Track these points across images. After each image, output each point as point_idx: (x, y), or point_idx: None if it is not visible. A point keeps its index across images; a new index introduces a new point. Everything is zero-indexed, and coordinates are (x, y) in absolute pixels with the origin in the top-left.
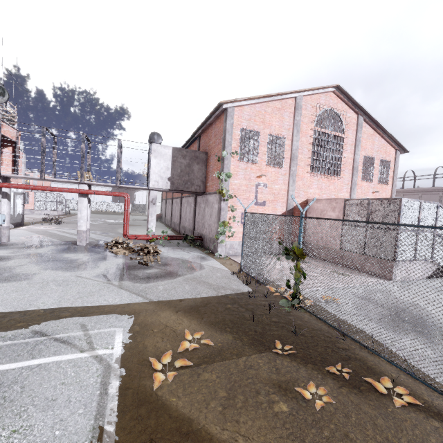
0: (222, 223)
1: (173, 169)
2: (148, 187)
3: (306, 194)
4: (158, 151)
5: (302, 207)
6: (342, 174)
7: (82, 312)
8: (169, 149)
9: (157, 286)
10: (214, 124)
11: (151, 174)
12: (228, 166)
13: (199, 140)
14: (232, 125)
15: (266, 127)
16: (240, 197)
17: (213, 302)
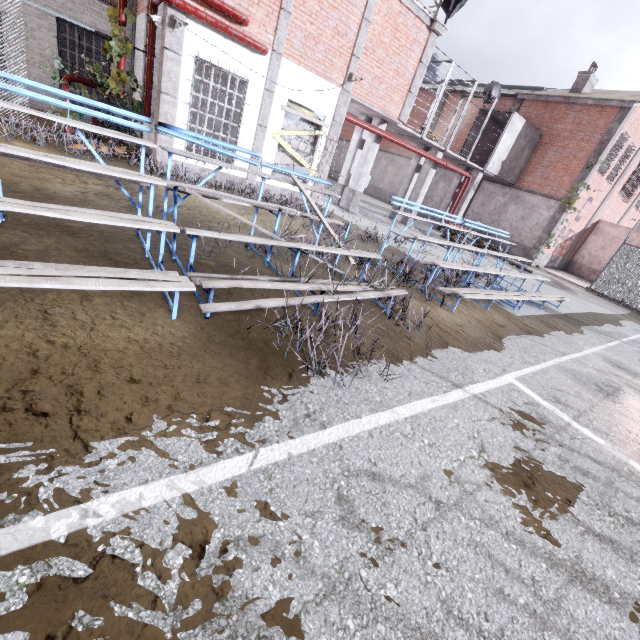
0: (552, 235)
1: (511, 151)
2: (484, 169)
3: (602, 215)
4: (514, 124)
5: (592, 227)
6: (631, 197)
7: (613, 317)
8: (522, 123)
9: (588, 299)
10: (581, 107)
11: (494, 154)
12: (590, 176)
13: (520, 105)
14: (621, 129)
15: (633, 136)
16: (573, 210)
17: (637, 318)
